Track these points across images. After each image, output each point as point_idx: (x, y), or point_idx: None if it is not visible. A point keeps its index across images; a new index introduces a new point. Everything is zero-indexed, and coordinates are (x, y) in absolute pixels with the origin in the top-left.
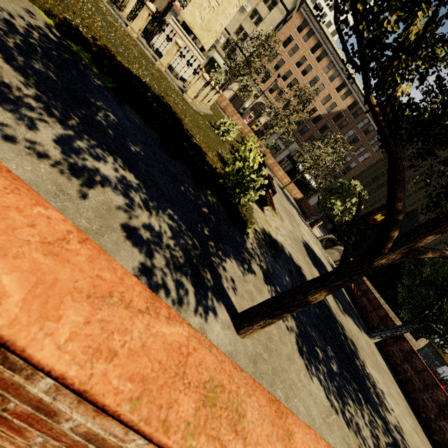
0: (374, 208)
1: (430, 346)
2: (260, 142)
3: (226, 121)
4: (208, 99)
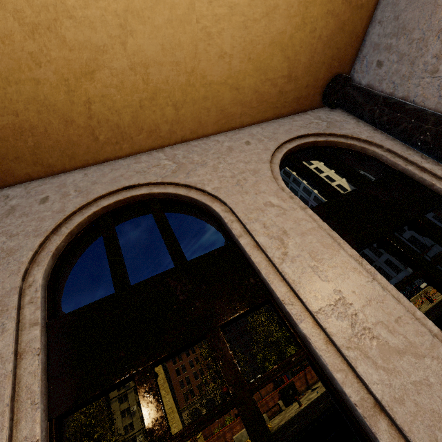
0: None
1: None
2: (231, 411)
3: (215, 432)
4: (203, 441)
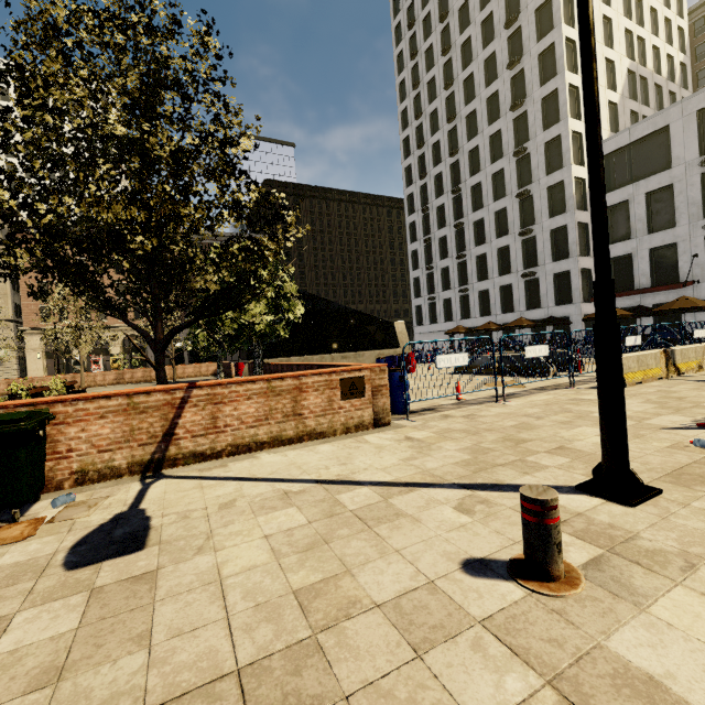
0: (324, 295)
1: (473, 334)
2: (101, 373)
3: None
4: None
